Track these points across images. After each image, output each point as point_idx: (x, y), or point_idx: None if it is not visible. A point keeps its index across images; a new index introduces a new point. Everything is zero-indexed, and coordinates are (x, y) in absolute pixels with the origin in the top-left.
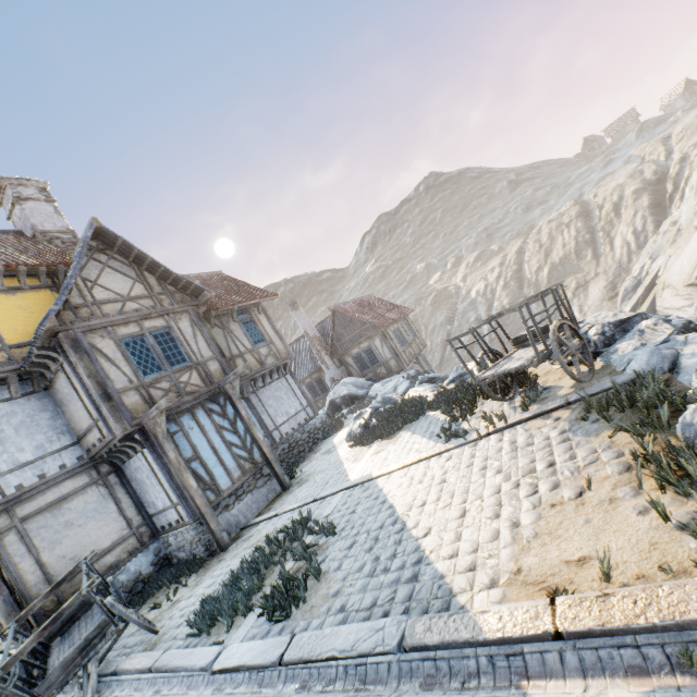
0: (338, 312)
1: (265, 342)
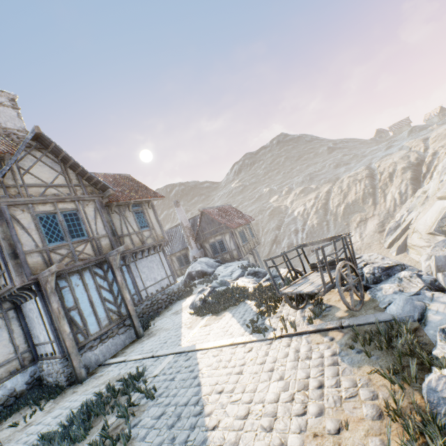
0: (205, 213)
1: (148, 228)
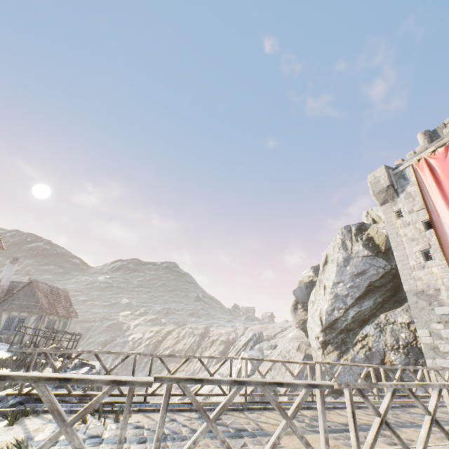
0: (33, 284)
1: None
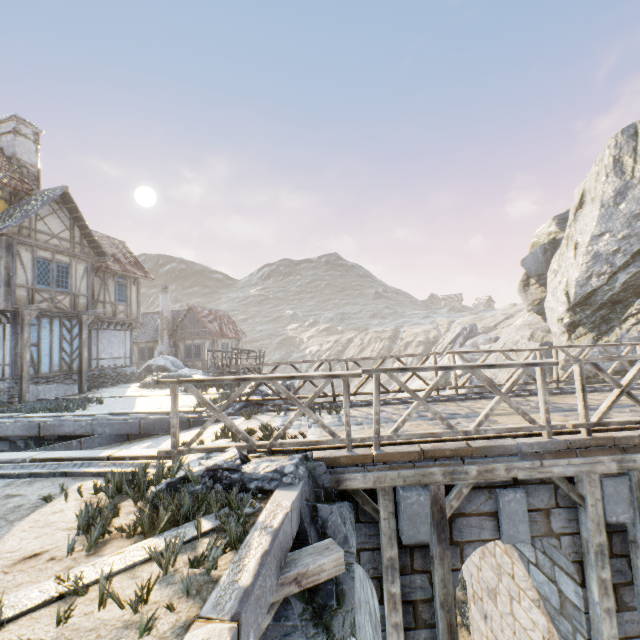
0: (193, 310)
1: (126, 303)
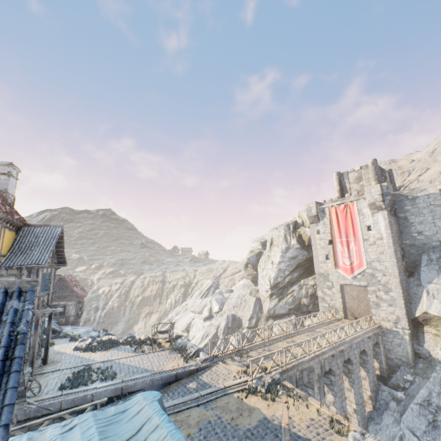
0: (63, 279)
1: None
